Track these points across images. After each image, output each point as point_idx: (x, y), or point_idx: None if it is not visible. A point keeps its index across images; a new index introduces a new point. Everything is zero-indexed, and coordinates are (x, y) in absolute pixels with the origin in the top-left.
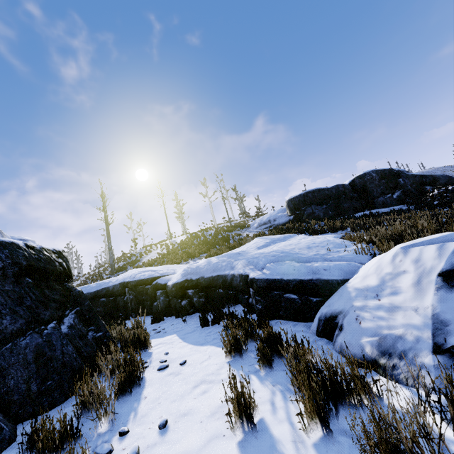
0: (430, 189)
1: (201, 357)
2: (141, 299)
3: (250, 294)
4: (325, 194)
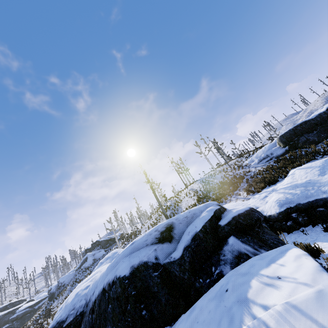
0: None
1: None
2: None
3: None
4: (312, 123)
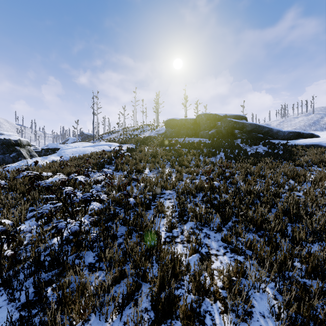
0: (237, 132)
1: None
2: None
3: None
4: (175, 122)
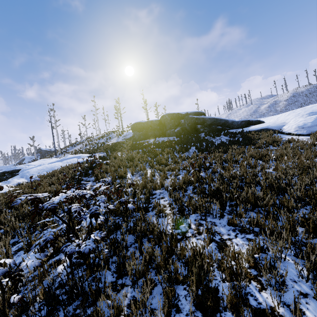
0: (200, 127)
1: None
2: None
3: None
4: (142, 125)
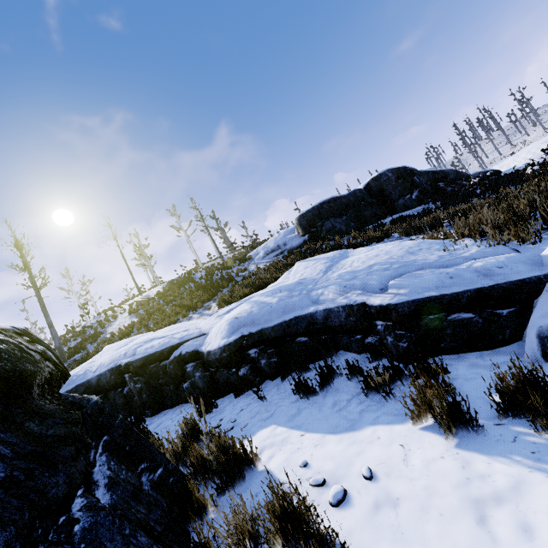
0: (443, 186)
1: (386, 451)
2: (157, 385)
3: (368, 332)
4: (343, 202)
